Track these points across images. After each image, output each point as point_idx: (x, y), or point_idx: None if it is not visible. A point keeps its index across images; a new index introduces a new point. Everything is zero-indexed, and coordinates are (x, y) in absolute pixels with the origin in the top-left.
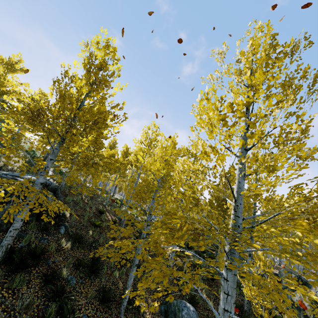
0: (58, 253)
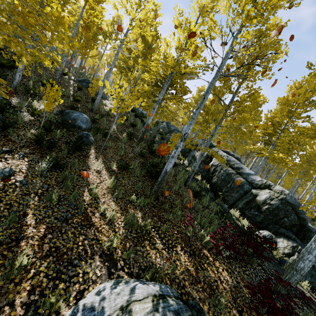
0: None
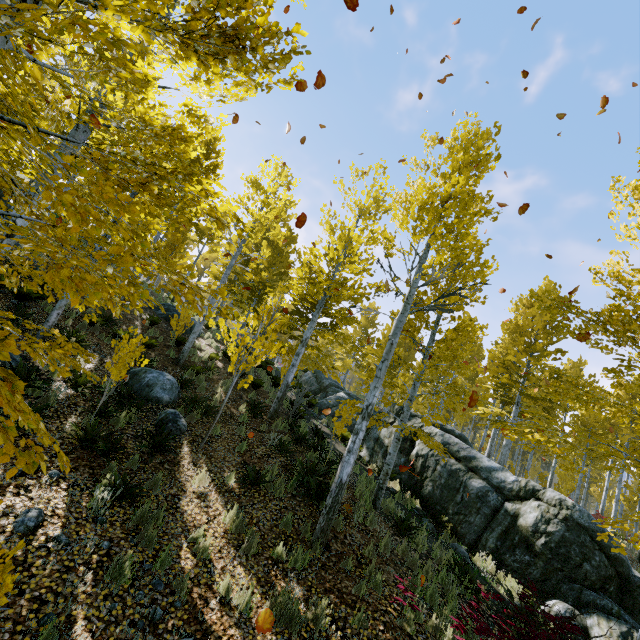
0: None
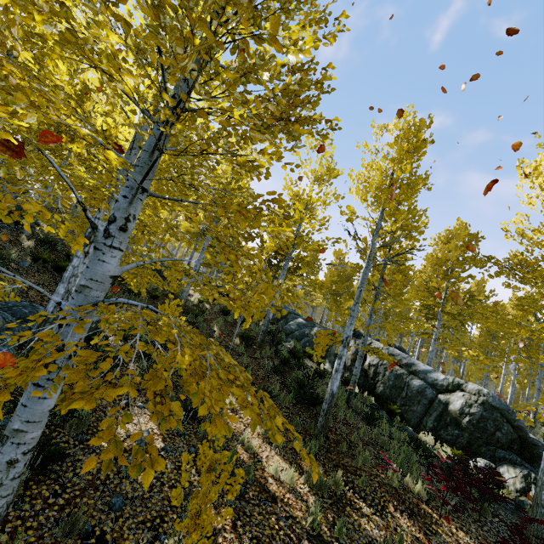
0: (13, 244)
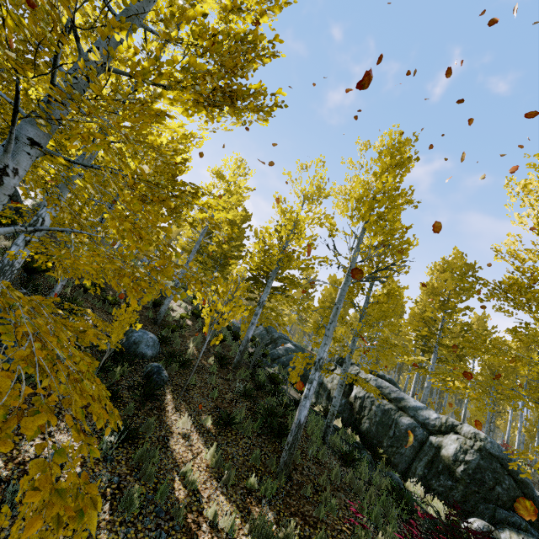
0: None
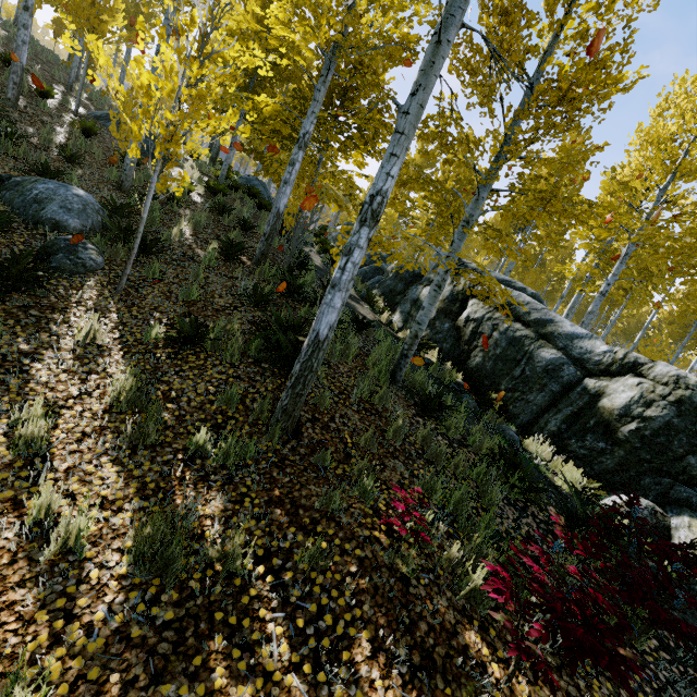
0: None
